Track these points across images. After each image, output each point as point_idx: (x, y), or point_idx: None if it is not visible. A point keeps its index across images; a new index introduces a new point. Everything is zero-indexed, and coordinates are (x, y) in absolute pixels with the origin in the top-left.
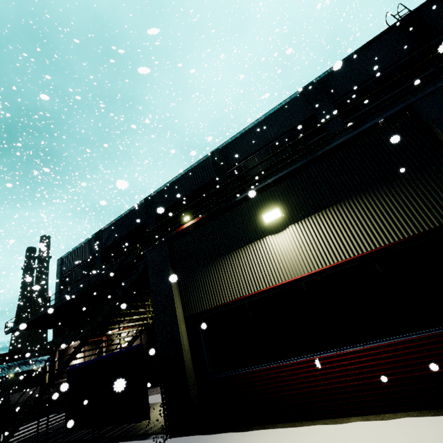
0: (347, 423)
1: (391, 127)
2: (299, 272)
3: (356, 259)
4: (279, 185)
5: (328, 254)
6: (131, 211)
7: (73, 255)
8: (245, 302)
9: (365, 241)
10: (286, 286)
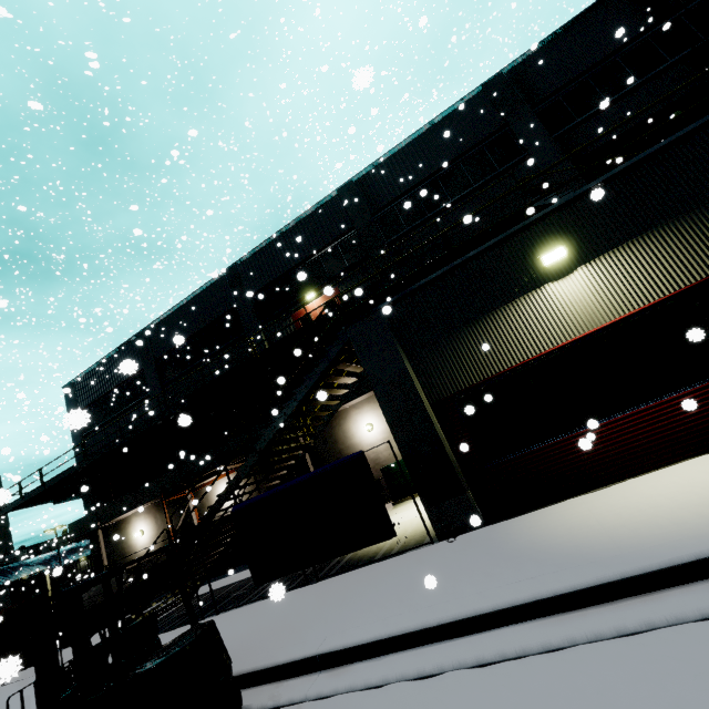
0: (693, 459)
1: (708, 134)
2: (598, 322)
3: (672, 297)
4: (556, 217)
5: (636, 296)
6: (202, 292)
7: (96, 375)
8: (521, 370)
9: (682, 275)
10: (581, 341)
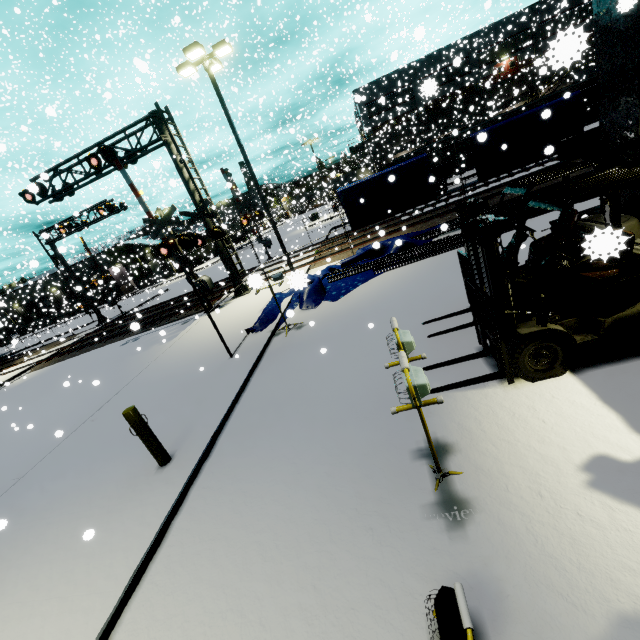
0: None
1: None
2: None
3: None
4: None
5: None
6: (450, 46)
7: (377, 85)
8: None
9: None
10: None
